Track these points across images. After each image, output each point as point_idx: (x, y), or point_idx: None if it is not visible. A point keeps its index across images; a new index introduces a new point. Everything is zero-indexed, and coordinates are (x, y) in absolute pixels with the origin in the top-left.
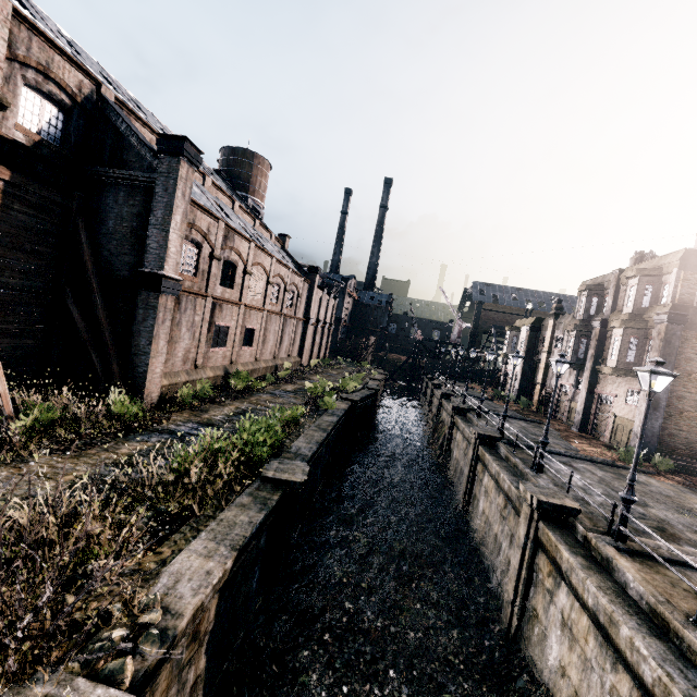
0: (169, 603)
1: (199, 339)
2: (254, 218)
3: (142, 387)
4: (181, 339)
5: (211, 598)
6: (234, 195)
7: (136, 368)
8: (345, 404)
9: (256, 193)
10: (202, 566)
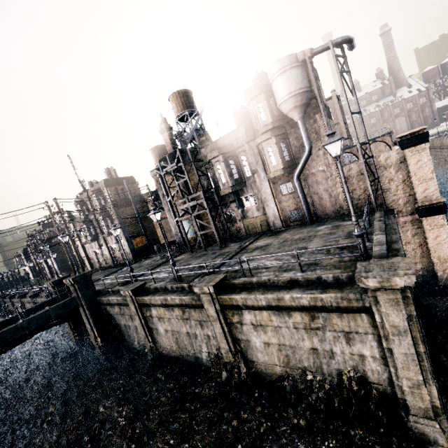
0: None
1: None
2: None
3: None
4: None
5: None
6: None
7: None
8: None
9: None
10: None
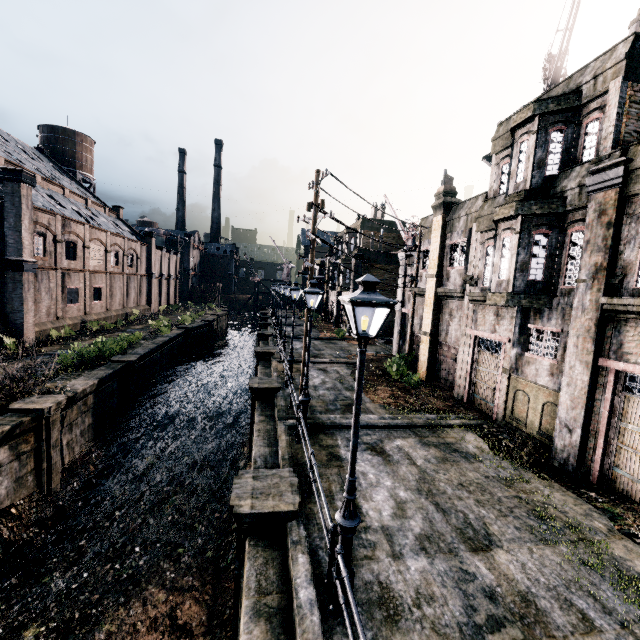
0: (72, 388)
1: (57, 299)
2: (85, 198)
3: (21, 333)
4: (42, 300)
5: (90, 391)
6: (62, 172)
7: (15, 321)
8: (179, 331)
9: (84, 167)
10: (84, 382)
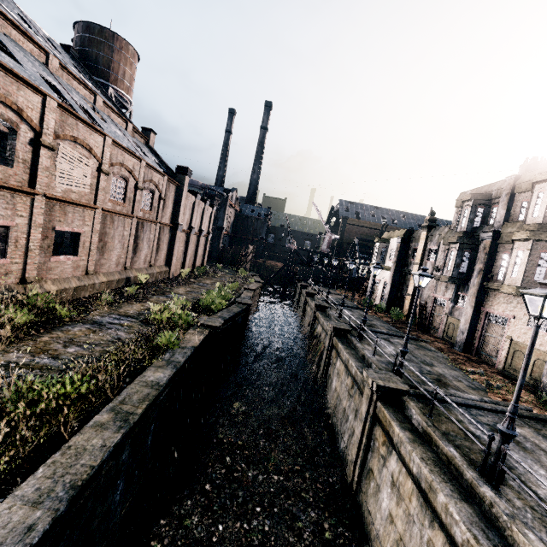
0: None
1: None
2: (93, 92)
3: None
4: None
5: None
6: (87, 78)
7: None
8: (199, 335)
9: (119, 82)
10: None
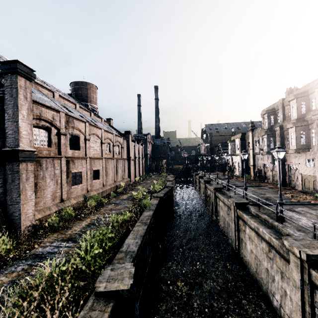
0: None
1: (61, 183)
2: (89, 112)
3: (19, 225)
4: (47, 186)
5: None
6: (80, 104)
7: (13, 214)
8: (156, 200)
9: (92, 101)
10: None
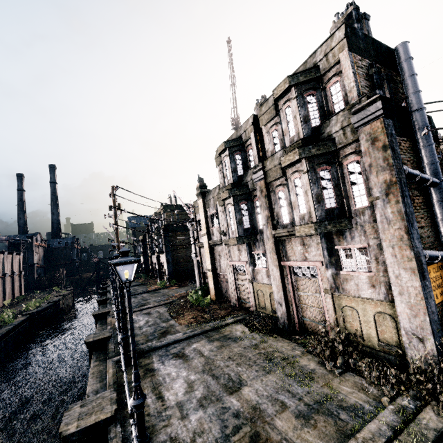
0: None
1: None
2: None
3: None
4: None
5: None
6: None
7: None
8: (24, 317)
9: None
10: None
